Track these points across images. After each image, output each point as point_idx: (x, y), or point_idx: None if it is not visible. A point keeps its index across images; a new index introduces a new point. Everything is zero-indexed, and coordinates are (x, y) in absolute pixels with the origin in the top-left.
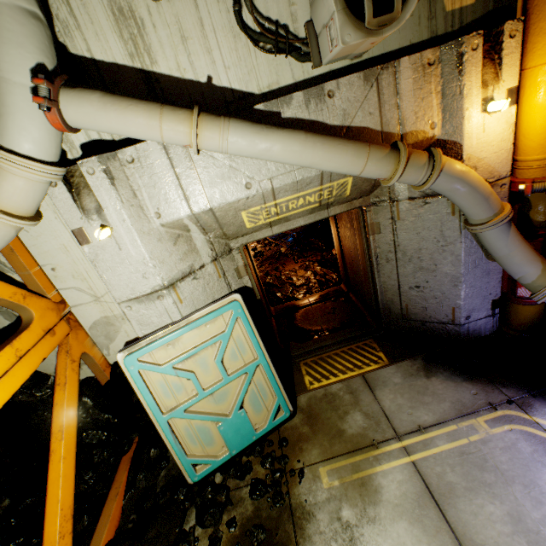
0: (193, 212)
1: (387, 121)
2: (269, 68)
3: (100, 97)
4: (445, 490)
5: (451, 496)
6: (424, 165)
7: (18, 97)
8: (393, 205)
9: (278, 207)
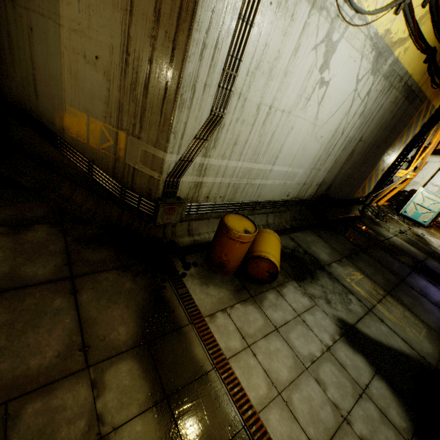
0: None
1: None
2: None
3: None
4: None
5: None
6: None
7: None
8: None
9: None
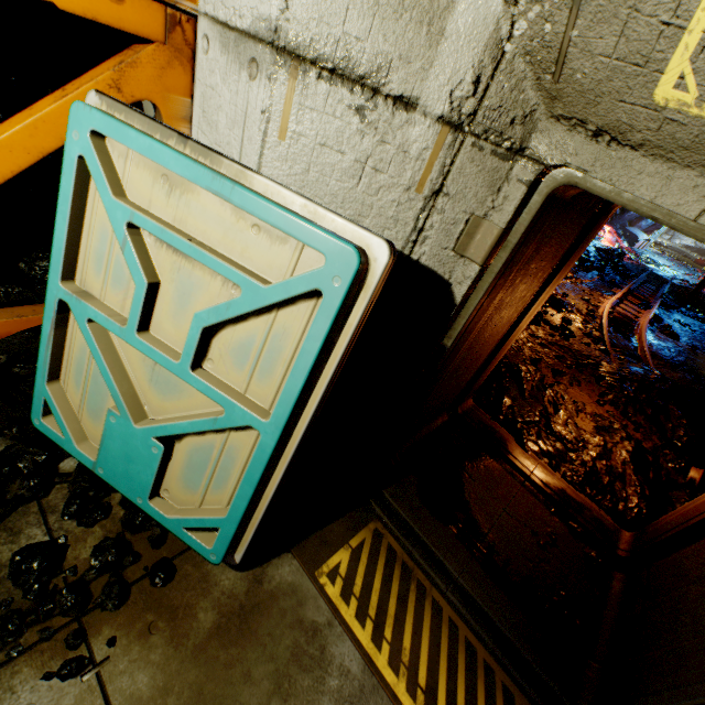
0: None
1: None
2: None
3: None
4: None
5: None
6: None
7: None
8: None
9: None
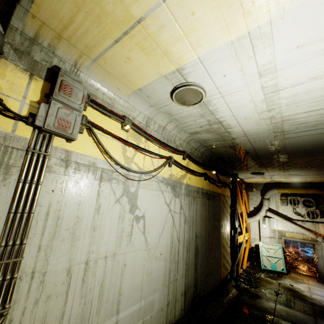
0: (277, 229)
1: (316, 230)
2: (296, 216)
3: (271, 213)
4: (312, 288)
5: (312, 289)
6: (320, 238)
7: (263, 211)
8: (321, 246)
9: (293, 235)
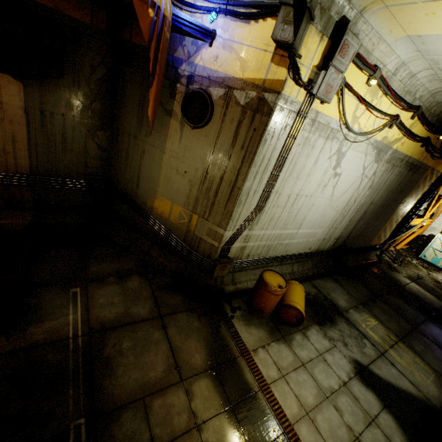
0: None
1: None
2: None
3: None
4: None
5: None
6: None
7: None
8: None
9: None
